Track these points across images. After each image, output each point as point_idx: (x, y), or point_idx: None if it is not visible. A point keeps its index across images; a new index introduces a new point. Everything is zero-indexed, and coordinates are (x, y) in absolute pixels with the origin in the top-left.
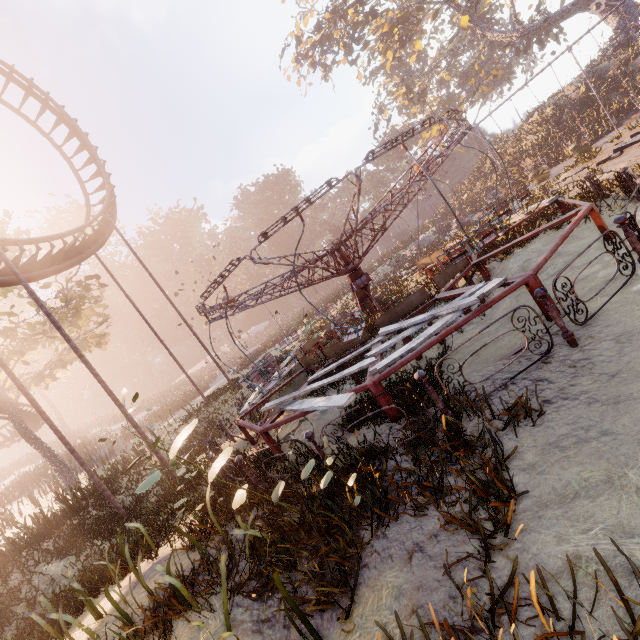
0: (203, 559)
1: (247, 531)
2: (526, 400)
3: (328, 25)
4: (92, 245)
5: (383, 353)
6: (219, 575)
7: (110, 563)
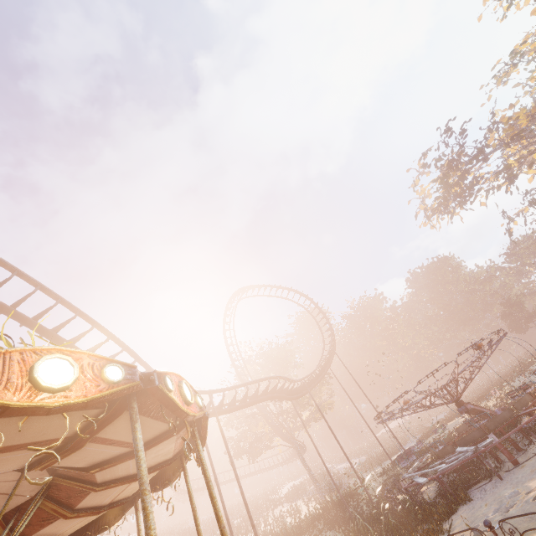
0: (381, 531)
1: (392, 521)
2: (462, 494)
3: (443, 197)
4: (328, 365)
5: (481, 459)
6: (384, 534)
7: (351, 532)
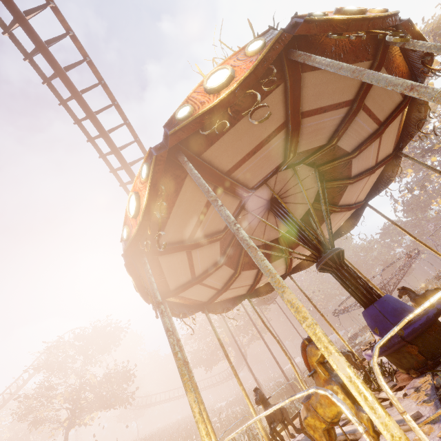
0: None
1: None
2: None
3: None
4: None
5: None
6: None
7: None
